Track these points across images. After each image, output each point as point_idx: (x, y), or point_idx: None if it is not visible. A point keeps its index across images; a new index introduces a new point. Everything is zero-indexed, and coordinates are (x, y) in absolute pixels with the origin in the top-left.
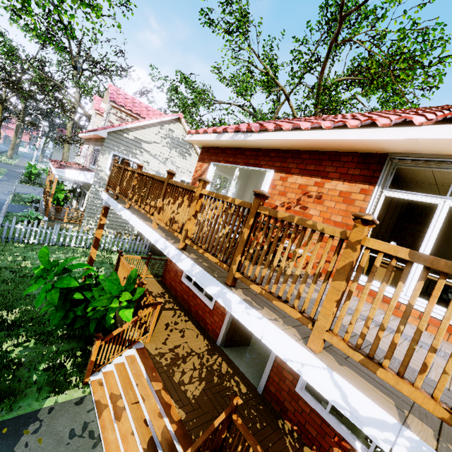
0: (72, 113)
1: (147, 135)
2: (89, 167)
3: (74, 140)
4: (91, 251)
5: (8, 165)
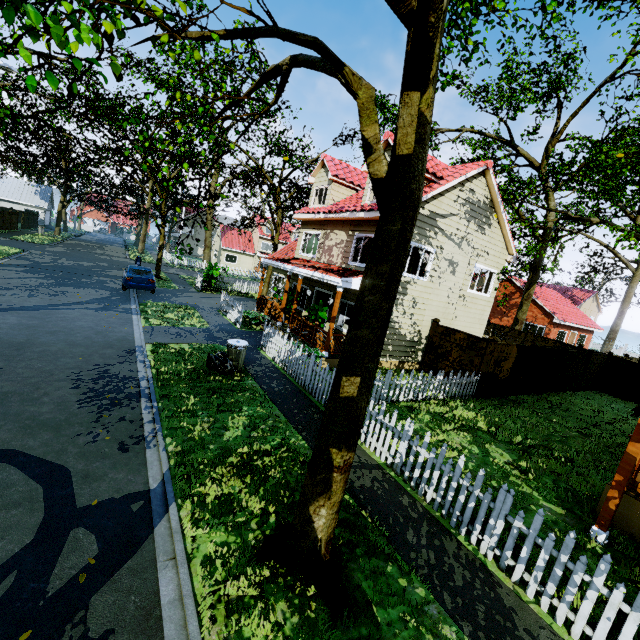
0: (255, 184)
1: (444, 205)
2: (346, 265)
3: (252, 222)
4: (638, 453)
5: (154, 265)
